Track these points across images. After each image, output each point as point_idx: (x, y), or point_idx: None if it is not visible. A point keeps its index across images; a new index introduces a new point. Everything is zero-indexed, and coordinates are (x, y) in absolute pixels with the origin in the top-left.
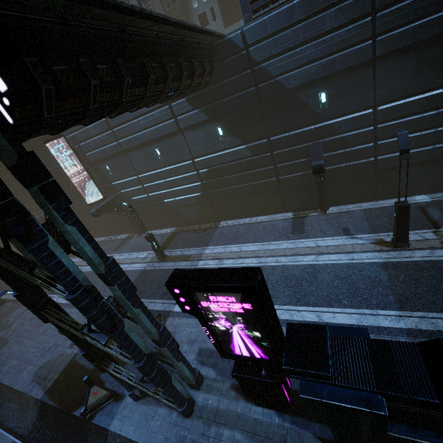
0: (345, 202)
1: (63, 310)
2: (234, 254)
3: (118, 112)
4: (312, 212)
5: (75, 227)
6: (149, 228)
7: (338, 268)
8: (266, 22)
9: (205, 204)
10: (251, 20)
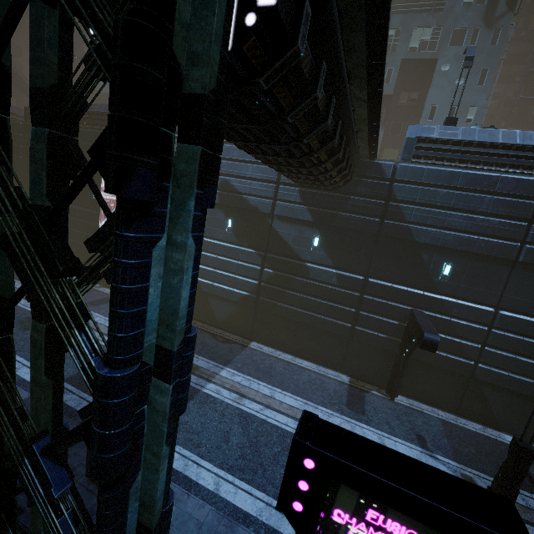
0: (418, 397)
1: (13, 374)
2: (264, 397)
3: (262, 151)
4: (375, 390)
5: (195, 246)
6: None
7: None
8: (424, 170)
9: (247, 310)
10: (409, 161)
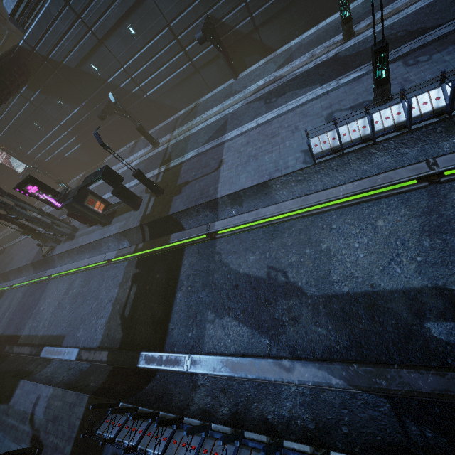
0: (155, 125)
1: (0, 213)
2: None
3: None
4: (142, 137)
5: None
6: (71, 177)
7: (134, 167)
8: (32, 33)
9: (89, 150)
10: (25, 31)
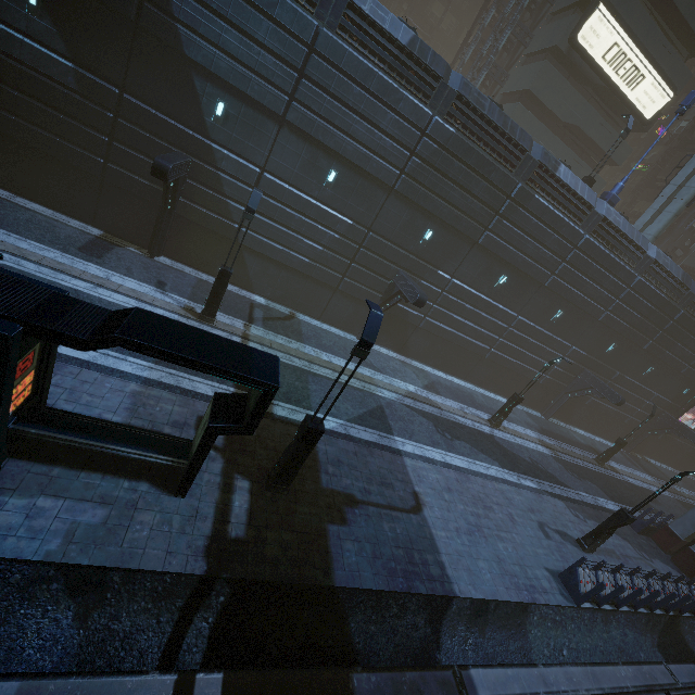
0: (185, 261)
1: None
2: None
3: None
4: (134, 248)
5: None
6: None
7: (114, 308)
8: None
9: None
10: None
